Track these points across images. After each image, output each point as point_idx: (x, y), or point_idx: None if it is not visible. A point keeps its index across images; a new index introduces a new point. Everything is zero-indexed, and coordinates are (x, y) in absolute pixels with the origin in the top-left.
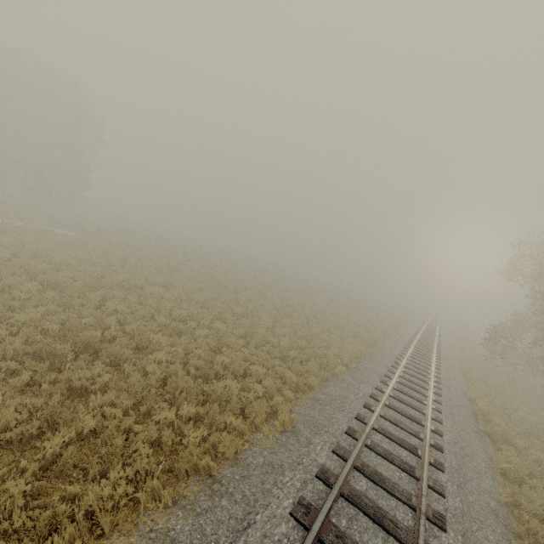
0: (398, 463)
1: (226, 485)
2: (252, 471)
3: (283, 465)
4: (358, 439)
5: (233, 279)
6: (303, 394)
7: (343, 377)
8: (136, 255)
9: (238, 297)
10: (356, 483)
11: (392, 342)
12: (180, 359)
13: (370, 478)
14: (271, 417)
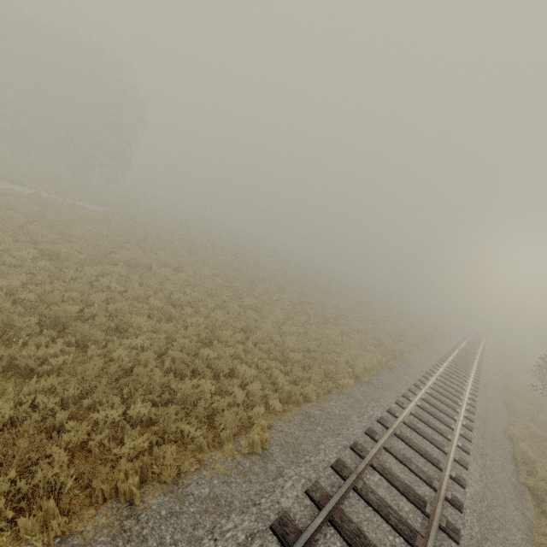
0: (394, 522)
1: (143, 523)
2: (187, 506)
3: (233, 502)
4: (345, 479)
5: (254, 269)
6: (295, 406)
7: (350, 392)
8: (158, 236)
9: (253, 287)
10: (326, 545)
11: (421, 356)
12: (158, 348)
13: (347, 540)
14: (245, 431)
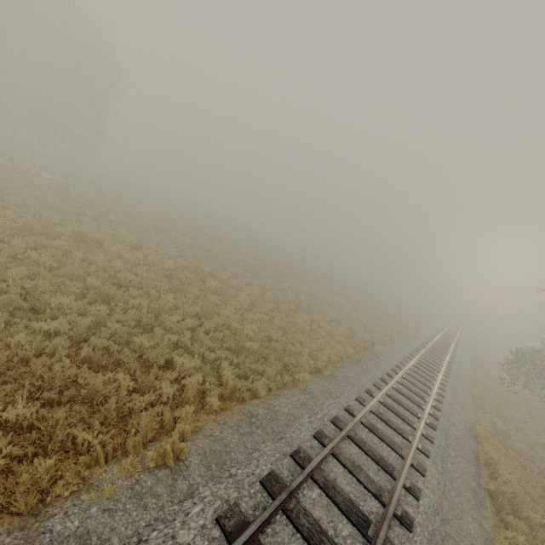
0: None
1: None
2: None
3: (109, 540)
4: (274, 498)
5: (228, 252)
6: (239, 404)
7: (308, 387)
8: (125, 212)
9: (222, 271)
10: None
11: (394, 348)
12: (79, 334)
13: None
14: (166, 435)
